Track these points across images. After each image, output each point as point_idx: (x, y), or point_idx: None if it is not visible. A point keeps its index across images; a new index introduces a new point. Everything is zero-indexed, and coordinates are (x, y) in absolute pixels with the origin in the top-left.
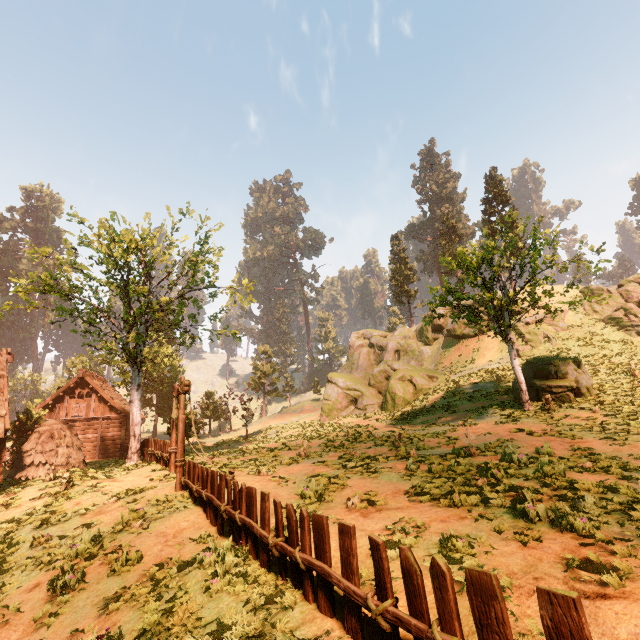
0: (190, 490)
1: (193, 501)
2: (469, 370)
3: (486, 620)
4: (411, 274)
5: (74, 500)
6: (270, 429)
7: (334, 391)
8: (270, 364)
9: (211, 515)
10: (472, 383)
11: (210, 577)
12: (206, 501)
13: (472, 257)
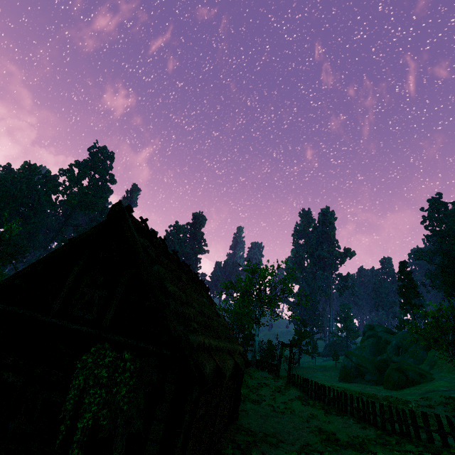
0: (294, 384)
1: (296, 387)
2: (454, 379)
3: (372, 407)
4: (416, 291)
5: (252, 374)
6: (306, 375)
7: (349, 363)
8: (305, 332)
9: (306, 392)
10: (448, 387)
11: (315, 402)
12: (304, 387)
13: (439, 310)
